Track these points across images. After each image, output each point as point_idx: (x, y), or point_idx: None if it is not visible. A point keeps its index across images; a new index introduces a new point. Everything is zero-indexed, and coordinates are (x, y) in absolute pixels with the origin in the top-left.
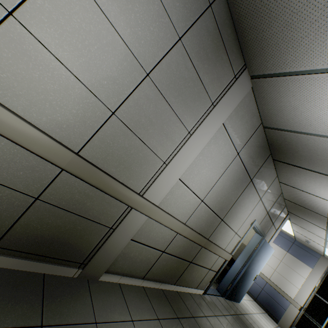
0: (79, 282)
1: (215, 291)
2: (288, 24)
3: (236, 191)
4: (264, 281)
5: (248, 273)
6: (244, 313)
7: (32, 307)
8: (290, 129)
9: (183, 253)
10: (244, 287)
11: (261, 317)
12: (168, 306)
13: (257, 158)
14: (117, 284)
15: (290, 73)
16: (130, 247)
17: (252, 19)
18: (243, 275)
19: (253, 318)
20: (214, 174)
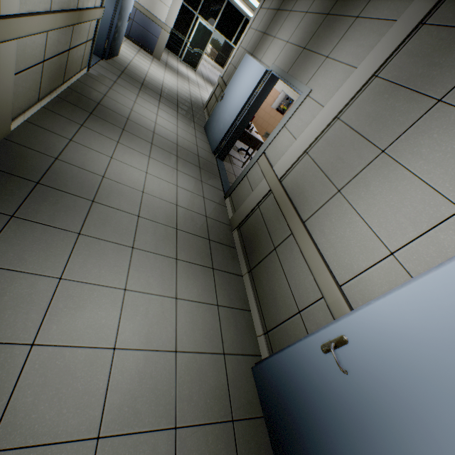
0: (5, 147)
1: (94, 58)
2: None
3: None
4: (134, 9)
5: (122, 19)
6: (127, 67)
7: (16, 182)
8: None
9: (60, 48)
10: (121, 36)
11: (140, 59)
12: (78, 110)
13: None
14: (26, 124)
15: None
16: (16, 84)
17: None
18: (118, 24)
19: (135, 65)
20: None
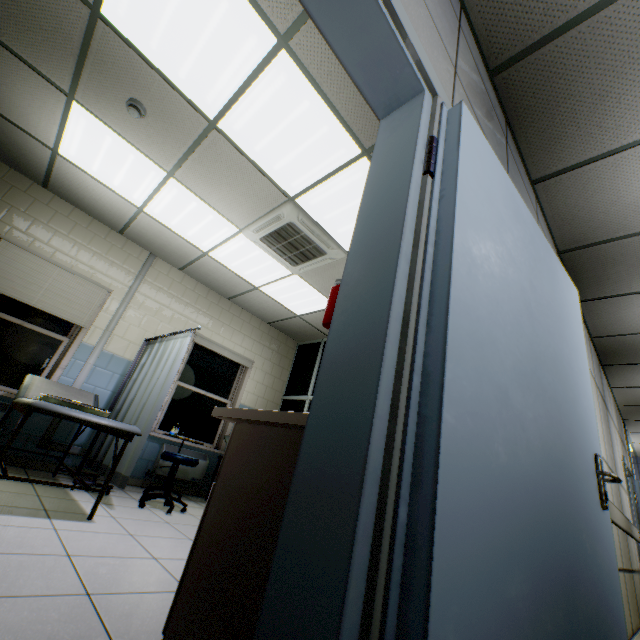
0: None
1: None
2: (634, 265)
3: (607, 429)
4: None
5: None
6: None
7: None
8: (633, 332)
9: (626, 561)
10: None
11: None
12: None
13: (598, 374)
14: None
15: (634, 292)
16: None
17: (590, 265)
18: None
19: None
20: (599, 422)
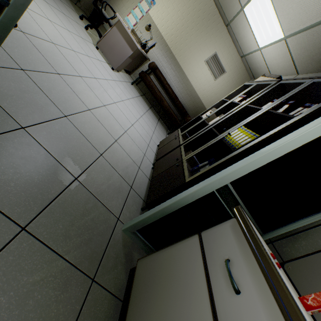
0: None
1: None
2: None
3: None
4: None
5: None
6: None
7: None
8: None
9: None
10: None
11: None
12: None
13: None
14: None
15: None
16: None
17: None
18: None
19: None
20: None
